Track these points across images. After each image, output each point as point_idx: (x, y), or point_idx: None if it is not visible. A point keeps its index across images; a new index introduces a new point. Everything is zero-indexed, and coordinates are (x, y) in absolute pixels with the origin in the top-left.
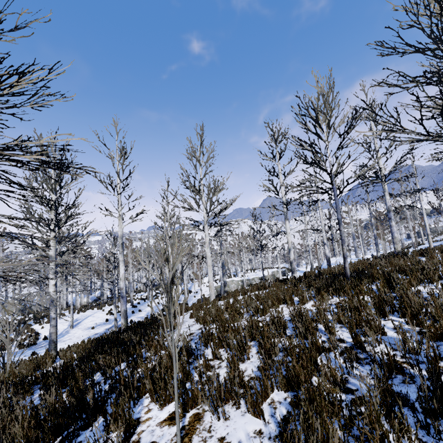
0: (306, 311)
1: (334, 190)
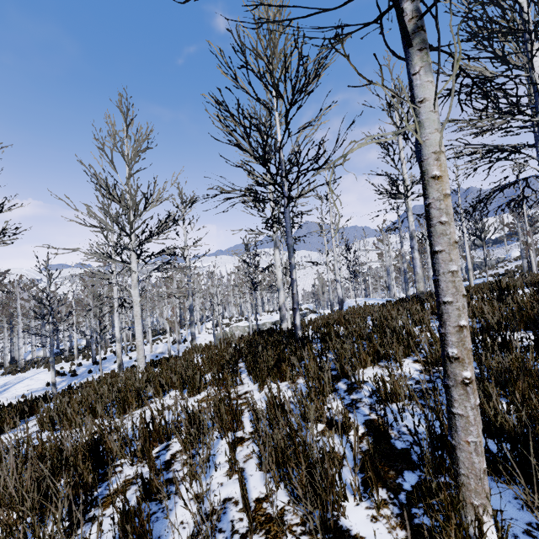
0: (79, 448)
1: (284, 197)
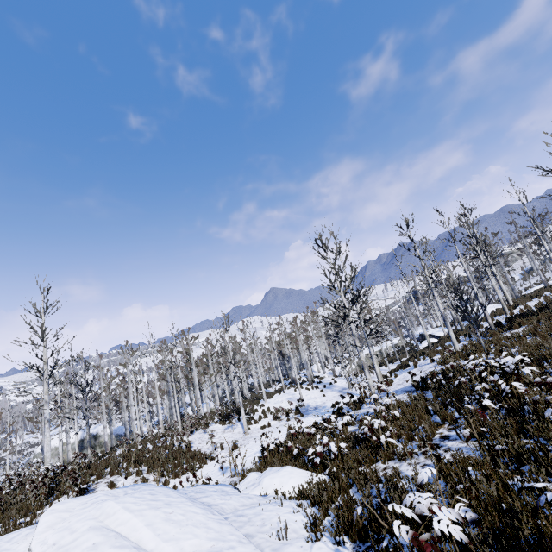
0: None
1: None
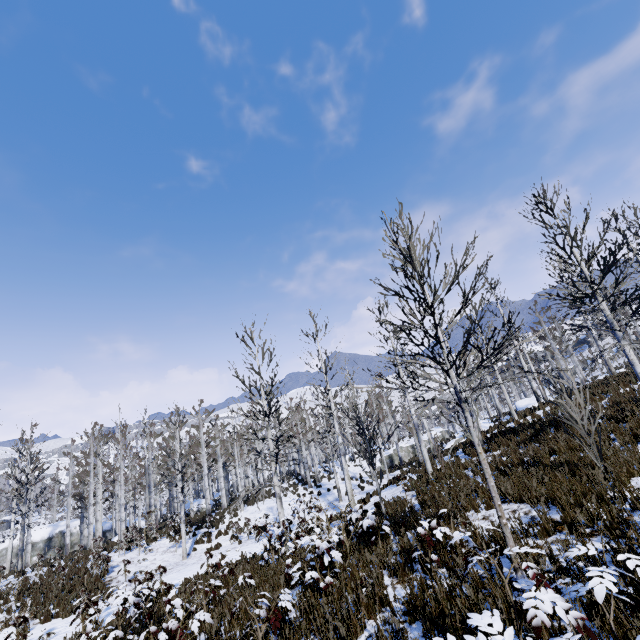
0: None
1: None
